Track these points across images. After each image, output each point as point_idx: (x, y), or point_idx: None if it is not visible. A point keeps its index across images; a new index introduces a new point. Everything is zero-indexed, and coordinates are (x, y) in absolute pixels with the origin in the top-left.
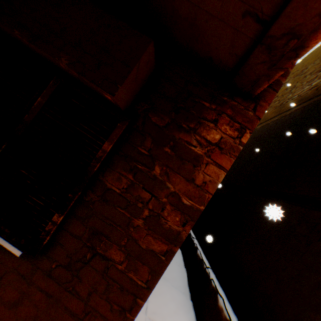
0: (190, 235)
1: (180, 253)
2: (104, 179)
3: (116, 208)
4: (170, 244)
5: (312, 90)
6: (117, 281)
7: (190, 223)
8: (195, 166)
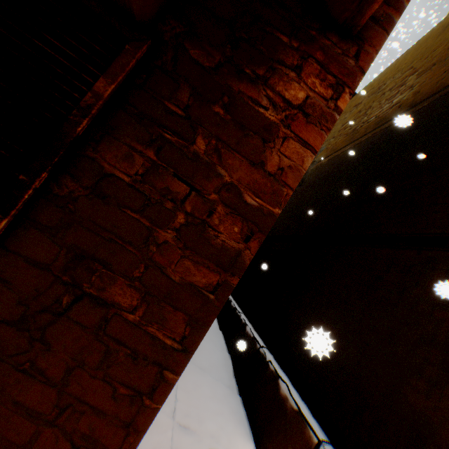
0: (235, 309)
1: (221, 335)
2: (98, 157)
3: (122, 211)
4: (223, 272)
5: (394, 108)
6: (125, 343)
7: (258, 237)
8: (266, 141)
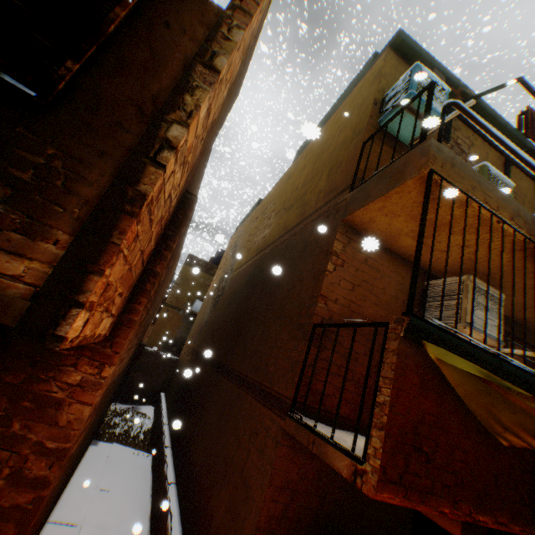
0: (164, 443)
1: (149, 477)
2: None
3: None
4: (38, 489)
5: (263, 241)
6: None
7: (59, 462)
8: (60, 409)
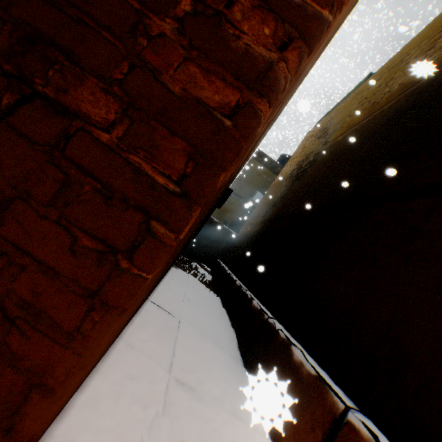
0: (241, 287)
1: (224, 312)
2: None
3: None
4: (246, 90)
5: None
6: (94, 174)
7: (299, 48)
8: None
